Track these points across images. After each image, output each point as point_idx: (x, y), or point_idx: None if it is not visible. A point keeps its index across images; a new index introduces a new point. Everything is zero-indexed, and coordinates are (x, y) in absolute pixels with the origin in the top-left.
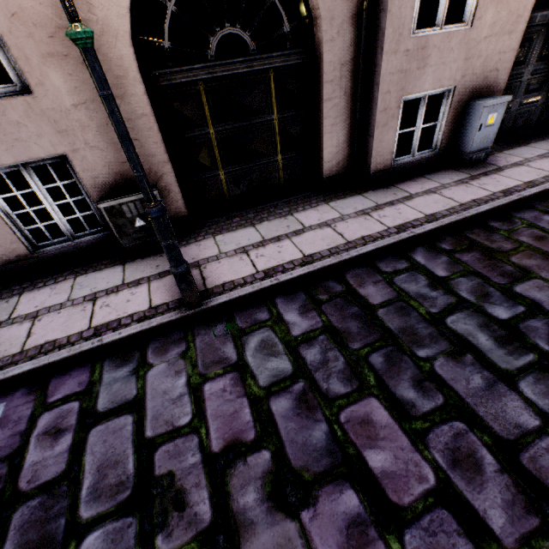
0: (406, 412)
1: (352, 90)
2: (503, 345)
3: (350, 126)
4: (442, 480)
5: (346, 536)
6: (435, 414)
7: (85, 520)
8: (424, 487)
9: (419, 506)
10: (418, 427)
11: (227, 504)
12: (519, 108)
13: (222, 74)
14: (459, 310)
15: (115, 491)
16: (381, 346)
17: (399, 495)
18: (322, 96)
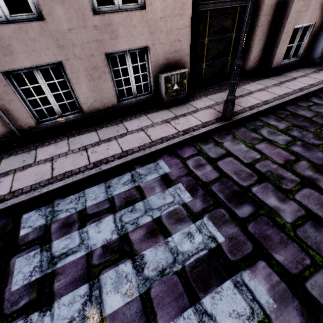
0: None
1: (271, 21)
2: None
3: (265, 42)
4: None
5: None
6: None
7: (246, 185)
8: None
9: None
10: None
11: (302, 175)
12: None
13: (219, 7)
14: None
15: (249, 177)
16: None
17: None
18: (259, 23)
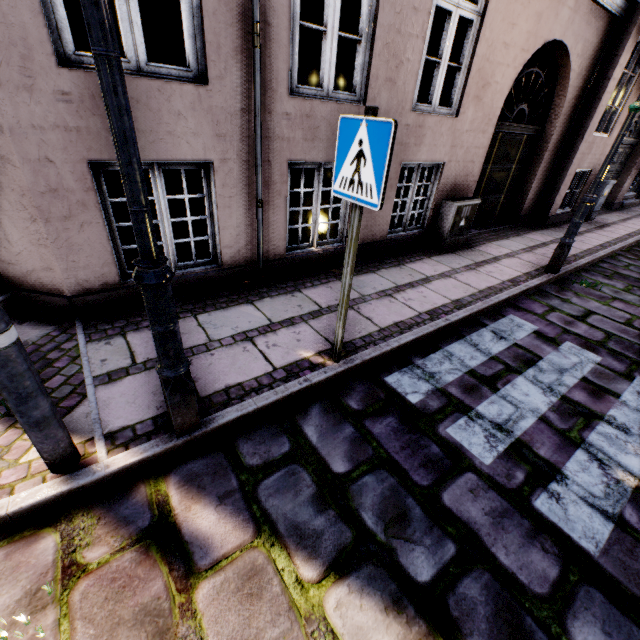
0: None
1: (552, 159)
2: None
3: (543, 182)
4: None
5: None
6: None
7: None
8: None
9: None
10: None
11: None
12: None
13: (511, 131)
14: None
15: None
16: None
17: None
18: (542, 159)
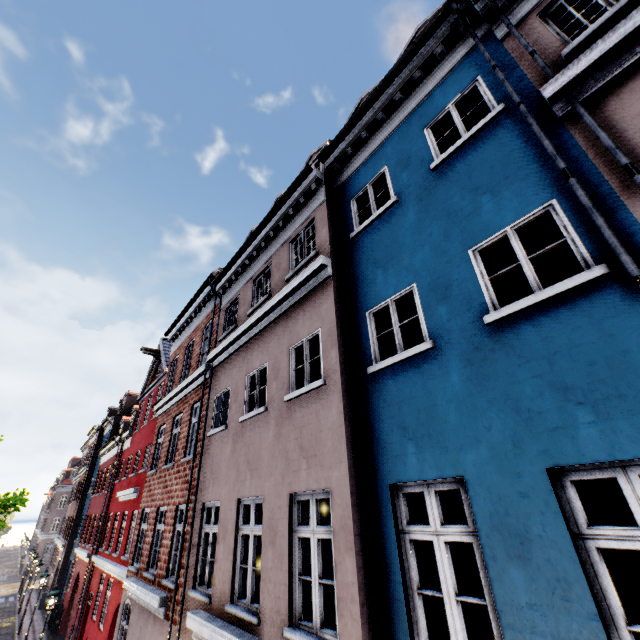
0: None
1: None
2: None
3: None
4: None
5: None
6: None
7: None
8: None
9: None
10: None
11: None
12: None
13: None
14: None
15: None
16: None
17: None
18: None
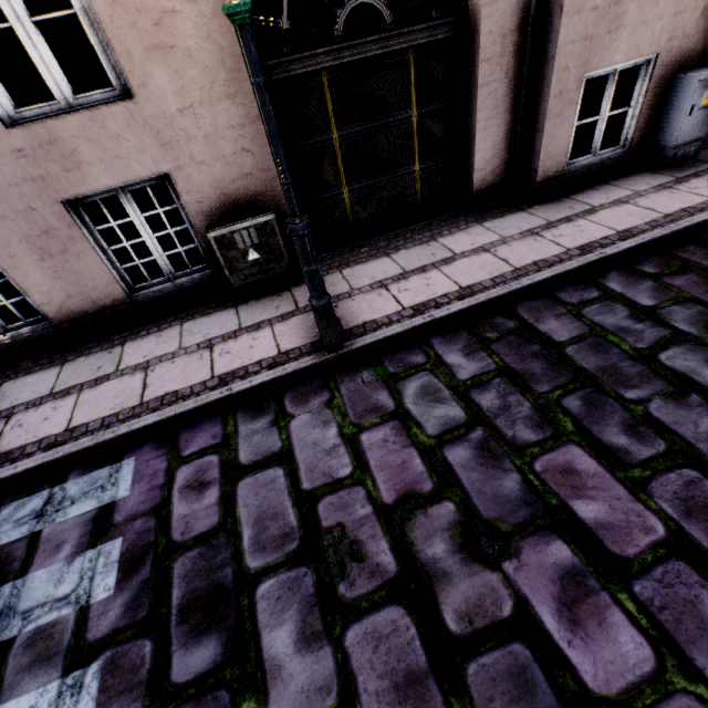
0: (618, 459)
1: (515, 70)
2: None
3: (510, 120)
4: (674, 531)
5: (561, 587)
6: (656, 462)
7: (253, 570)
8: (651, 538)
9: (648, 558)
10: (636, 476)
11: (413, 555)
12: None
13: (351, 59)
14: (675, 344)
15: (280, 542)
16: (576, 389)
17: (621, 546)
18: (477, 80)
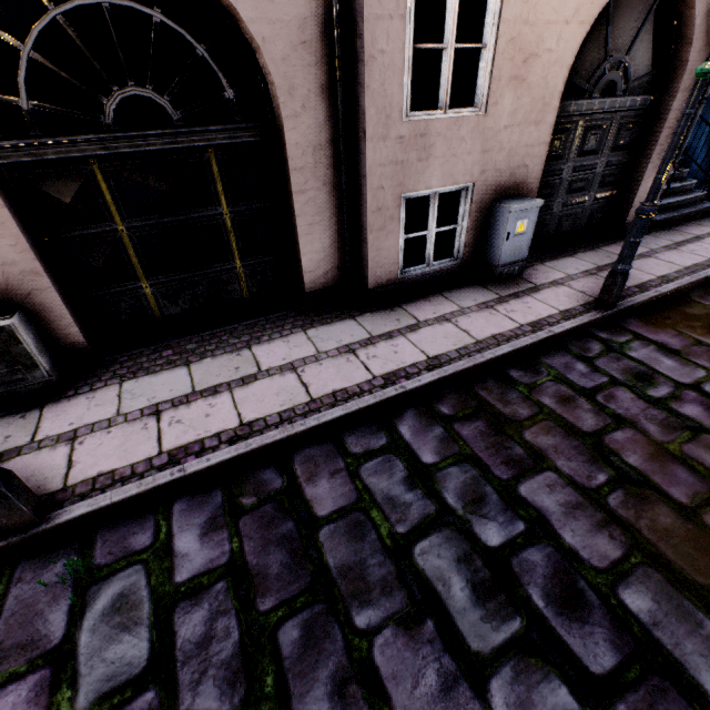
0: None
1: (334, 181)
2: (482, 599)
3: (337, 226)
4: None
5: None
6: None
7: None
8: None
9: None
10: None
11: None
12: (563, 209)
13: (128, 150)
14: (436, 528)
15: None
16: (304, 605)
17: None
18: (291, 187)
